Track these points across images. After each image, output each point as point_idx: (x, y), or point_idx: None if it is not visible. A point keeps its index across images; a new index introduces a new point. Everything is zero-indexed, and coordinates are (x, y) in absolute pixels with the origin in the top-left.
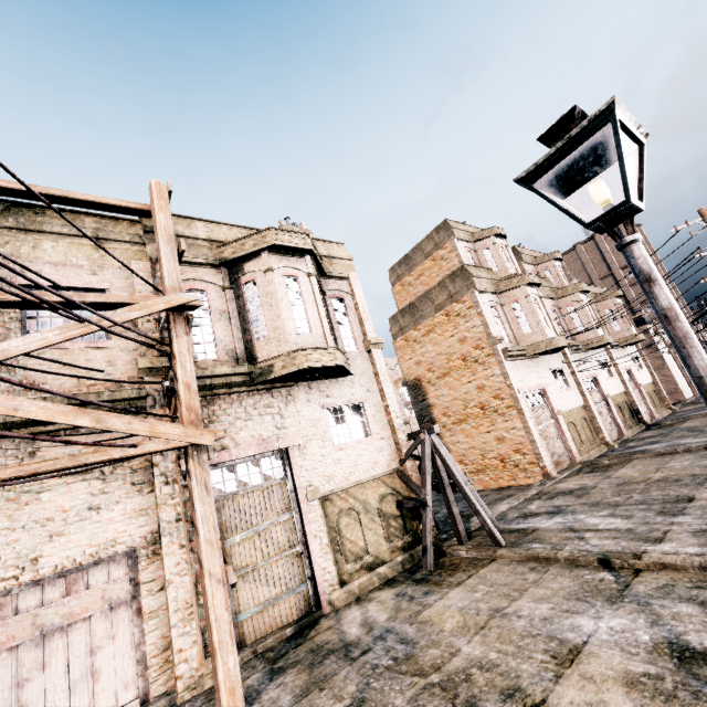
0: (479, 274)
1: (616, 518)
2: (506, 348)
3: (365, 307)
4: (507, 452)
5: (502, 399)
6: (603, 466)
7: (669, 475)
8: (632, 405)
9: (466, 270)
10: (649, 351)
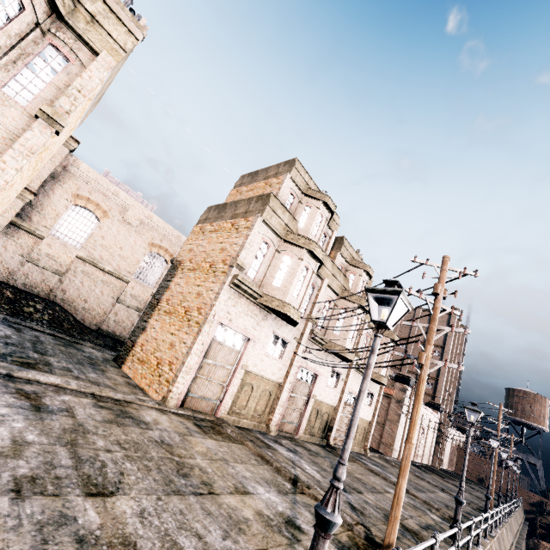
0: (278, 210)
1: (2, 447)
2: (237, 275)
3: (86, 88)
4: (166, 359)
5: (200, 313)
6: (218, 431)
7: (202, 468)
8: (331, 421)
9: (270, 197)
10: (395, 405)
